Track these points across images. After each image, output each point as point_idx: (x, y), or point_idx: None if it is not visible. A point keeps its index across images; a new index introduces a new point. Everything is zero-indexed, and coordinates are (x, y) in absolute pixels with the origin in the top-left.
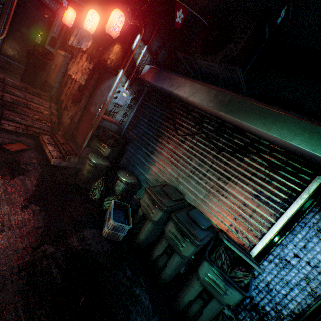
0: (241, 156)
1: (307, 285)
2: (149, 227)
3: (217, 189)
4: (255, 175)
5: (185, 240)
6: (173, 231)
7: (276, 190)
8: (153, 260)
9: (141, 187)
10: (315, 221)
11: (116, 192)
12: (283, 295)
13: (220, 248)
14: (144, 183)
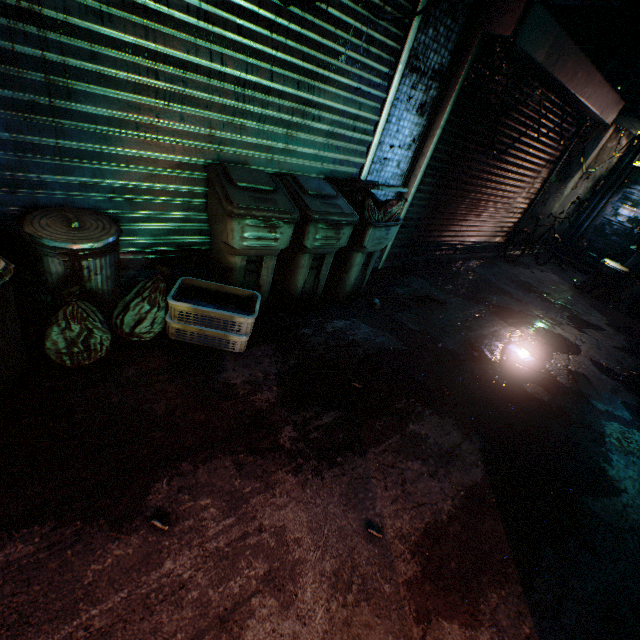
0: (323, 5)
1: (398, 170)
2: (273, 267)
3: (303, 111)
4: (351, 48)
5: (341, 230)
6: (321, 235)
7: (378, 65)
8: (300, 293)
9: (120, 225)
10: (406, 90)
11: (103, 292)
12: (383, 196)
13: (369, 202)
14: (123, 209)
